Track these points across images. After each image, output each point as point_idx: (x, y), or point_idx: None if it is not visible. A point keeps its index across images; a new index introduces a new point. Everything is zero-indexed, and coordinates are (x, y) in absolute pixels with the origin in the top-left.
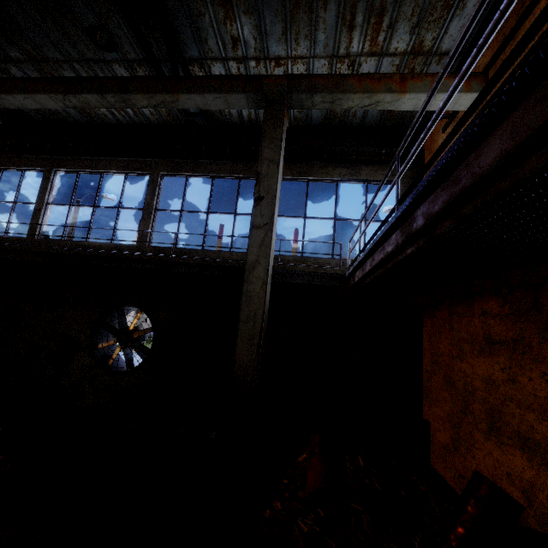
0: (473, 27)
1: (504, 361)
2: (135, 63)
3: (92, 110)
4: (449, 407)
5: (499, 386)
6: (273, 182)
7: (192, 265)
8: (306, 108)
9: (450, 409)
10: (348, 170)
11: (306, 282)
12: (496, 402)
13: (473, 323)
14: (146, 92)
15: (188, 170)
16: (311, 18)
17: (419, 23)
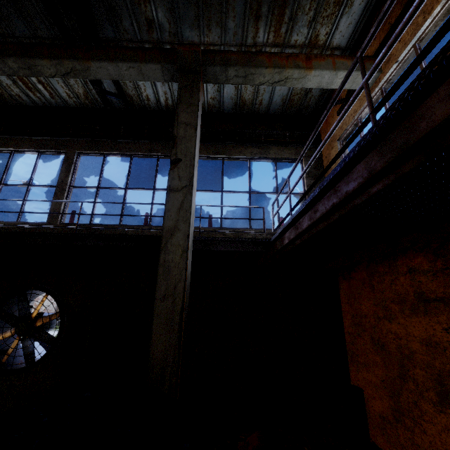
0: (359, 25)
1: (447, 320)
2: (48, 41)
3: (3, 91)
4: (383, 372)
5: (446, 349)
6: (191, 145)
7: (100, 236)
8: (221, 82)
9: (384, 374)
10: (259, 150)
11: (231, 249)
12: (444, 367)
13: (399, 281)
14: (53, 57)
15: (106, 149)
16: (221, 5)
17: (315, 18)
